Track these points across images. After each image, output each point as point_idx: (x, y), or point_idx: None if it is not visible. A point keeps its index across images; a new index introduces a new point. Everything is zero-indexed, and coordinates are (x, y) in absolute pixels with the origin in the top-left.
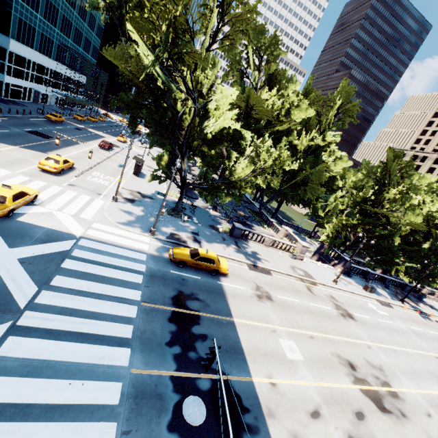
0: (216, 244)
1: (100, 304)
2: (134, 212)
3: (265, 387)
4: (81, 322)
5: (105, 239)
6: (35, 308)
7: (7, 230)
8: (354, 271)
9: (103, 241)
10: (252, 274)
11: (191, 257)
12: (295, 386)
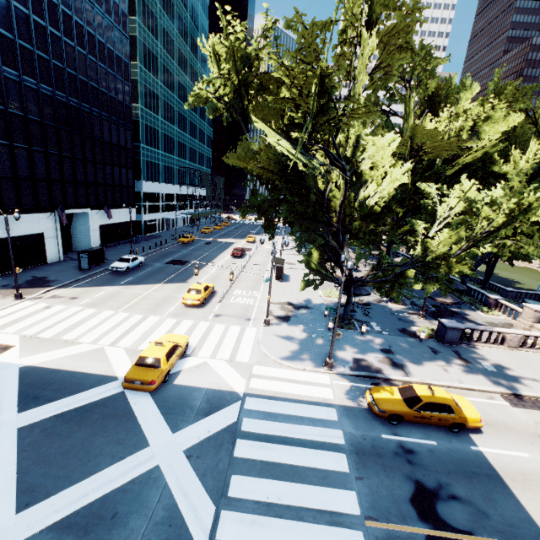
0: (427, 364)
1: (303, 532)
2: (294, 335)
3: None
4: None
5: (274, 392)
6: None
7: (167, 402)
8: None
9: (272, 395)
10: (524, 417)
11: (408, 405)
12: None
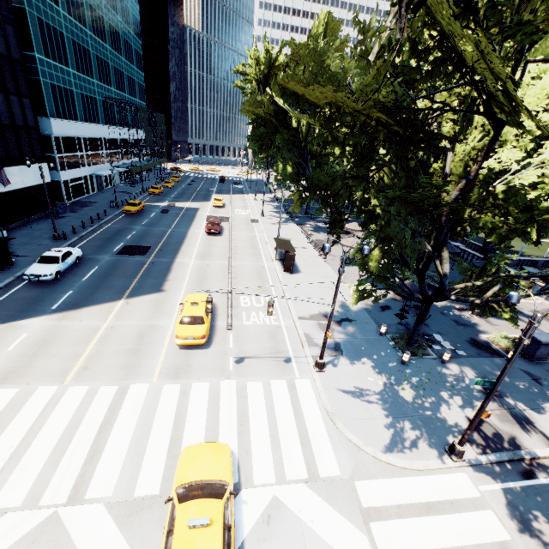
0: None
1: None
2: (368, 385)
3: None
4: None
5: None
6: None
7: None
8: None
9: None
10: None
11: None
12: None
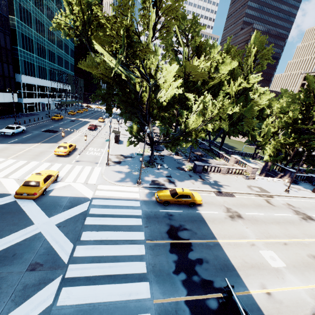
0: (186, 181)
1: (117, 248)
2: (122, 170)
3: (263, 298)
4: (108, 266)
5: (109, 196)
6: (74, 261)
7: (45, 204)
8: (299, 179)
9: (107, 197)
10: (220, 199)
11: (172, 196)
12: (288, 292)
